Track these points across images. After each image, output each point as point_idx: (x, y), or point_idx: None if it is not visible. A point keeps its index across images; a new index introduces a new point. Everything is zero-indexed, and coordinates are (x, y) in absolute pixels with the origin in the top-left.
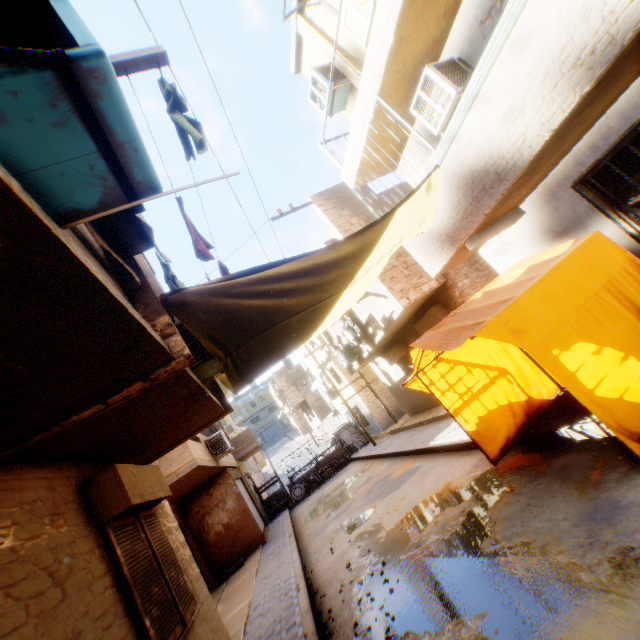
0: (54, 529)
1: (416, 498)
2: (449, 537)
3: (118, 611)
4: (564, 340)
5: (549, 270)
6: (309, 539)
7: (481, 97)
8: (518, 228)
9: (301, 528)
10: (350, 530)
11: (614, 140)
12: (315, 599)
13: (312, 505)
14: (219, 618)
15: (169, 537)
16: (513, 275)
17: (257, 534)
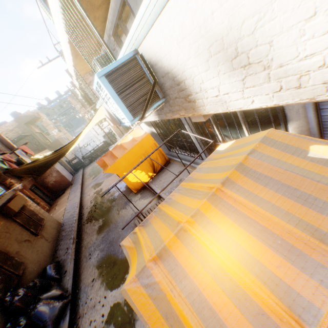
0: (1, 224)
1: (112, 183)
2: (109, 199)
3: (24, 231)
4: (128, 170)
5: (129, 150)
6: (85, 187)
7: None
8: None
9: (85, 181)
10: (95, 188)
11: None
12: (81, 210)
13: (90, 170)
14: (54, 218)
15: (31, 207)
16: (130, 138)
17: (69, 182)
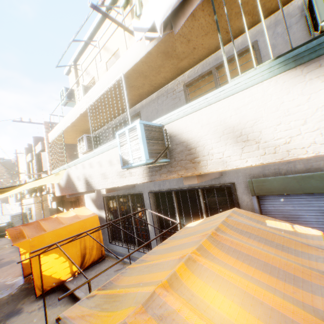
0: None
1: None
2: None
3: None
4: (49, 252)
5: (67, 225)
6: None
7: (76, 166)
8: (93, 195)
9: None
10: None
11: (111, 194)
12: None
13: None
14: None
15: None
16: (72, 214)
17: None
